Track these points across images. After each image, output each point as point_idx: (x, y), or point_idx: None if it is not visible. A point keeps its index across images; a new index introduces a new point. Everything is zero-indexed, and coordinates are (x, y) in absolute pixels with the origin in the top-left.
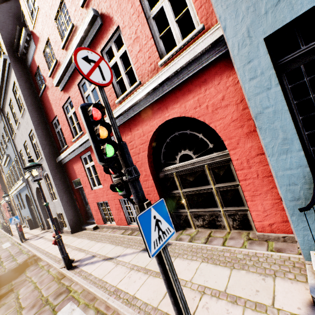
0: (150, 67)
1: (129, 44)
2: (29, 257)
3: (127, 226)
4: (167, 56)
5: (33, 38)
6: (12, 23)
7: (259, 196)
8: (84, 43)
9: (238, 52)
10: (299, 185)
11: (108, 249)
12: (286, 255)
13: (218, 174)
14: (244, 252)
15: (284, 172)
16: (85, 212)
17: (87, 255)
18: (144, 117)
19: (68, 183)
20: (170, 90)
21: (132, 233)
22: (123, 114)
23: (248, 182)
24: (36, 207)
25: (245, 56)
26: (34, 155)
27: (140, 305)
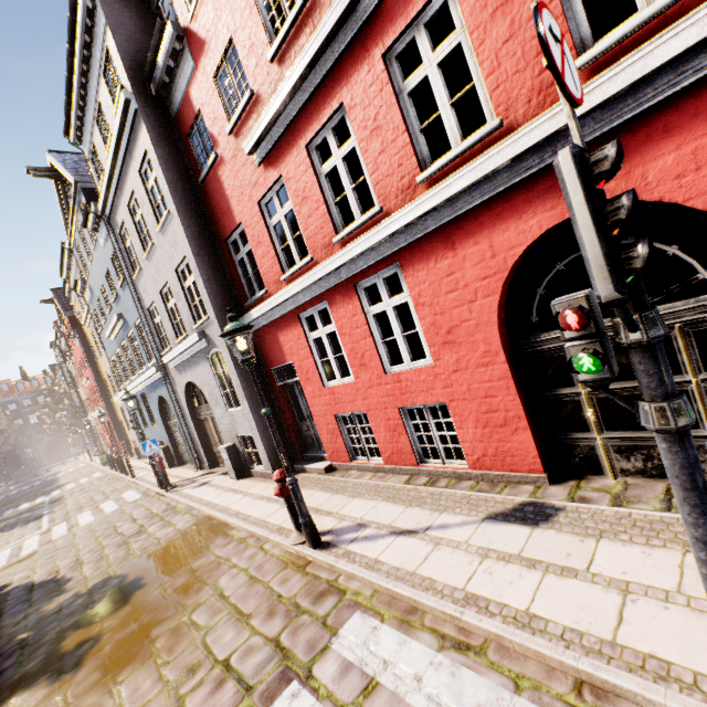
0: (539, 80)
1: (477, 25)
2: (199, 520)
3: (415, 467)
4: (607, 41)
5: (188, 45)
6: (134, 17)
7: None
8: (339, 39)
9: None
10: None
11: (389, 512)
12: None
13: None
14: None
15: None
16: (300, 436)
17: (344, 523)
18: (501, 212)
19: (263, 373)
20: (598, 135)
21: (434, 482)
22: (437, 209)
23: None
24: (185, 423)
25: None
26: (188, 313)
27: (561, 633)
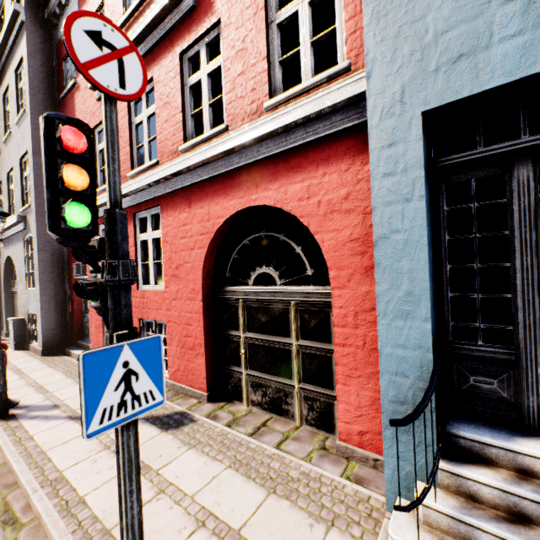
0: (250, 107)
1: (228, 56)
2: None
3: None
4: (281, 96)
5: None
6: None
7: (357, 380)
8: (158, 30)
9: (379, 122)
10: (411, 379)
11: None
12: (366, 492)
13: (307, 323)
14: (305, 468)
15: (395, 349)
16: (80, 325)
17: (46, 402)
18: (217, 190)
19: (65, 265)
20: (269, 156)
21: None
22: (185, 174)
23: (347, 351)
24: None
25: (387, 132)
26: (20, 197)
27: (84, 518)
